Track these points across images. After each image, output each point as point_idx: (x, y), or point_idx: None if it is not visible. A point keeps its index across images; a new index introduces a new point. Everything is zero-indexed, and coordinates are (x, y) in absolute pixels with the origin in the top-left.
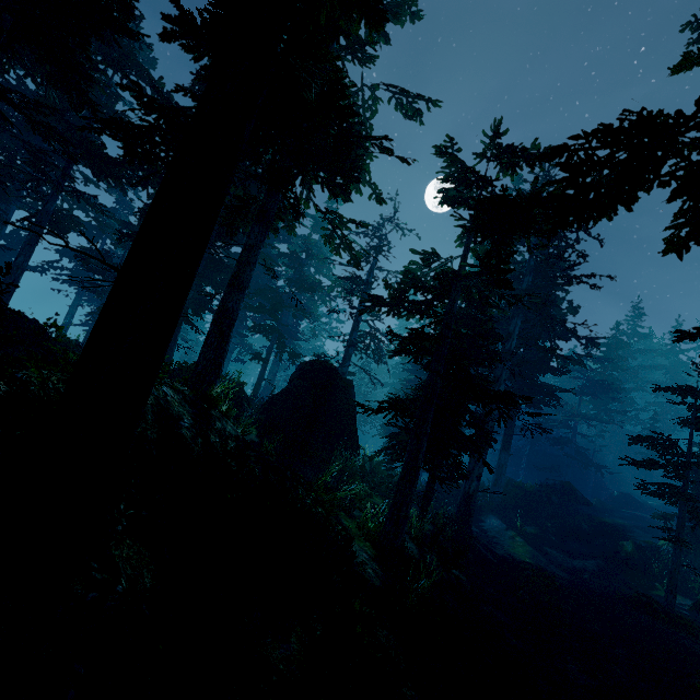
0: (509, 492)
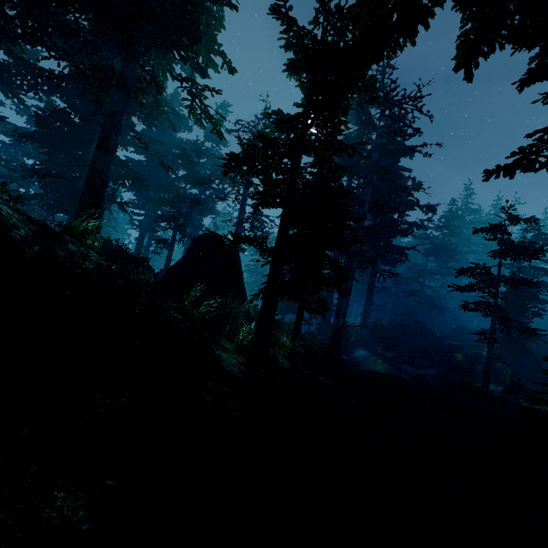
0: (373, 331)
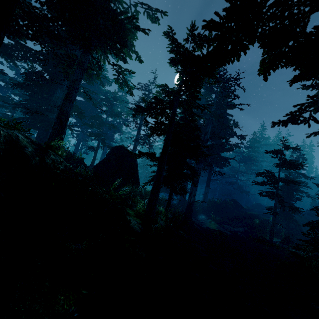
0: (209, 204)
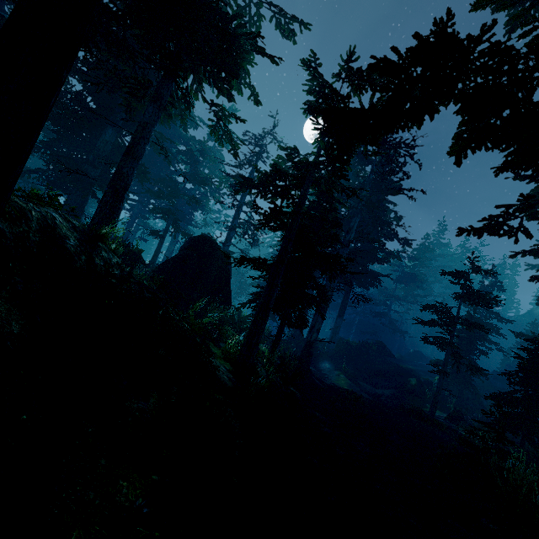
0: (340, 346)
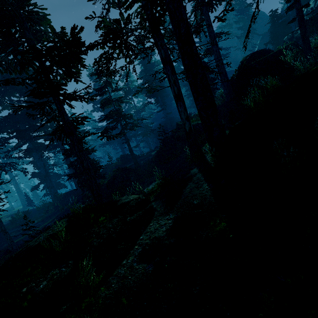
0: None
